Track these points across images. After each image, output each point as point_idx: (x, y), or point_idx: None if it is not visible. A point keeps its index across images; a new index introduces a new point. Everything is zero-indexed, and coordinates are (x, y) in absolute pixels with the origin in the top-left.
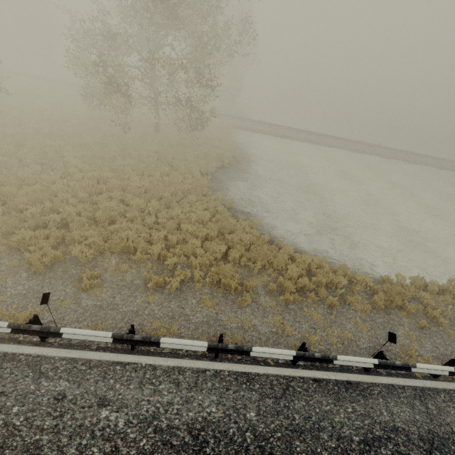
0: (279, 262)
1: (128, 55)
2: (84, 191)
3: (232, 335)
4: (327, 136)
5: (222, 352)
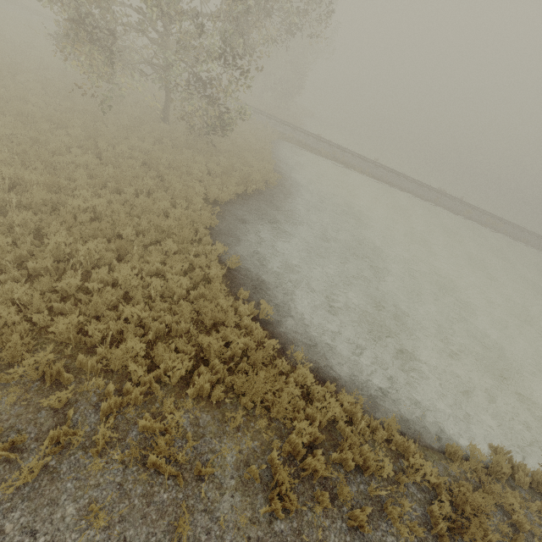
0: (281, 406)
1: None
2: None
3: None
4: (399, 175)
5: None
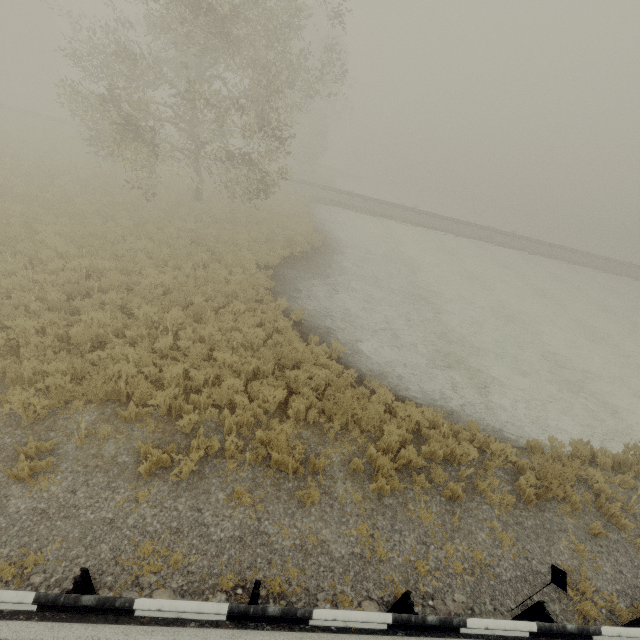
0: (369, 419)
1: (154, 86)
2: (61, 291)
3: (284, 564)
4: (443, 218)
5: (257, 620)
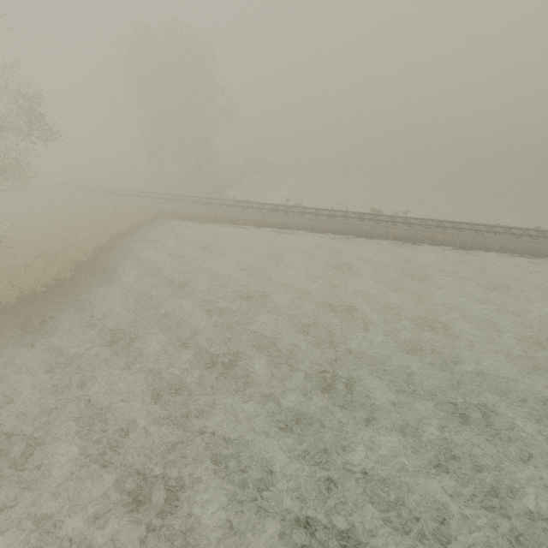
0: None
1: None
2: None
3: None
4: (302, 212)
5: None
